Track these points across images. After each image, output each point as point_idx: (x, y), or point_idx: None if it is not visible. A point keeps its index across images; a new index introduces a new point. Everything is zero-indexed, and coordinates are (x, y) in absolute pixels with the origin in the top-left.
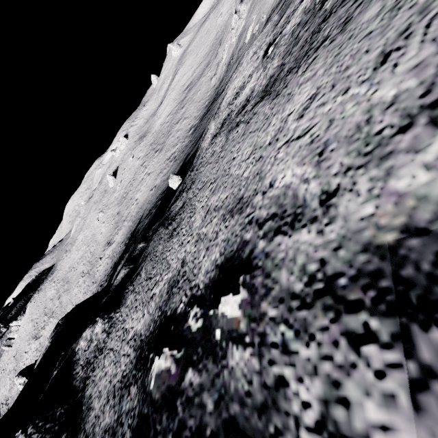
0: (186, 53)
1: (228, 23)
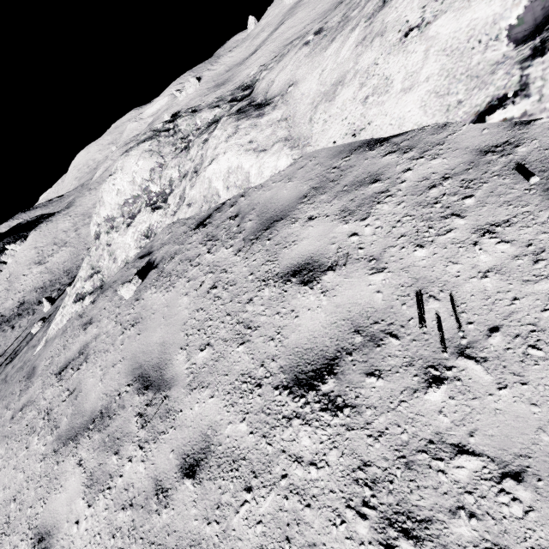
0: (302, 3)
1: None
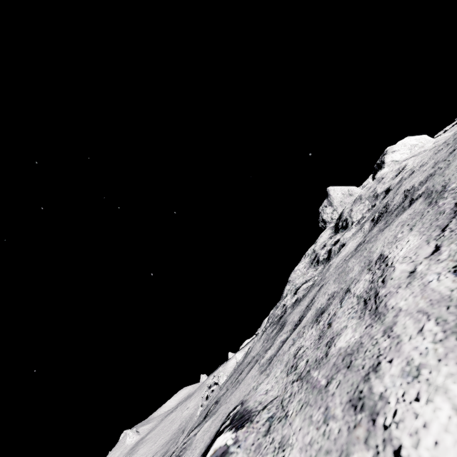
0: (143, 439)
1: (194, 414)
